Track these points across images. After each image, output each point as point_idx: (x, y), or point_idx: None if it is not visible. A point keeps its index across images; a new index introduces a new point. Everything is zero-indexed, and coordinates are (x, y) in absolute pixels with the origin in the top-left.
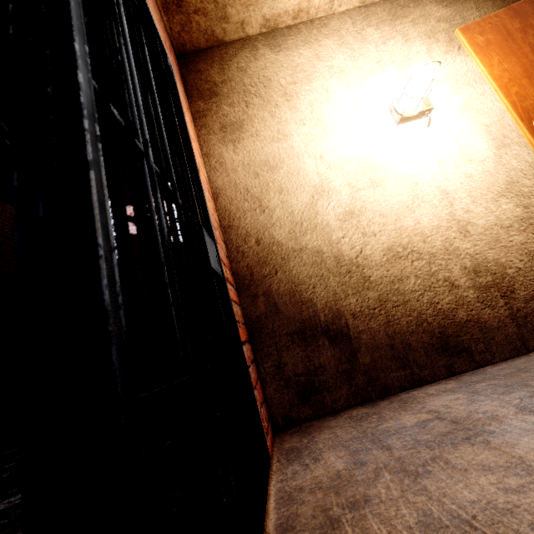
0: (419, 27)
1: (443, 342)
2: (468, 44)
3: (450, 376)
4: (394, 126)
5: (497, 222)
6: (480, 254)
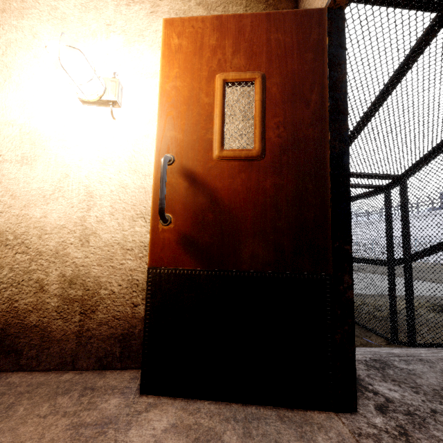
0: (175, 1)
1: (0, 338)
2: (162, 42)
3: None
4: (82, 105)
5: (122, 241)
6: (85, 267)
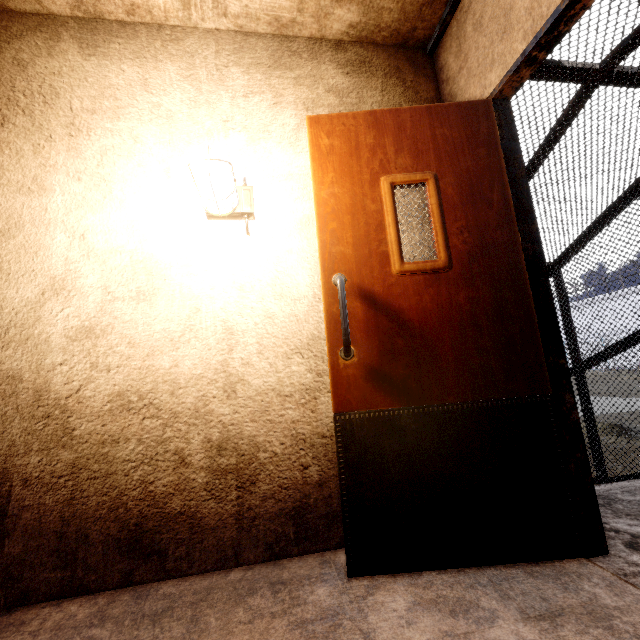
0: (301, 89)
1: (135, 538)
2: (310, 143)
3: (124, 586)
4: (205, 220)
5: (277, 386)
6: (236, 426)
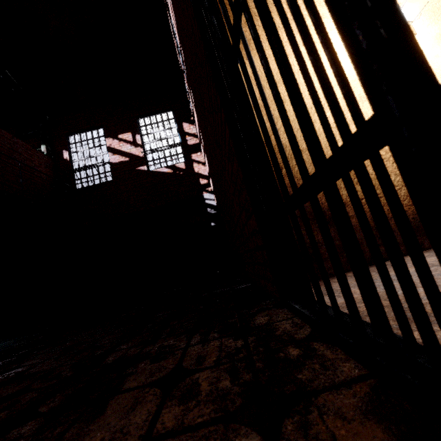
0: None
1: (415, 225)
2: None
3: None
4: None
5: None
6: None
